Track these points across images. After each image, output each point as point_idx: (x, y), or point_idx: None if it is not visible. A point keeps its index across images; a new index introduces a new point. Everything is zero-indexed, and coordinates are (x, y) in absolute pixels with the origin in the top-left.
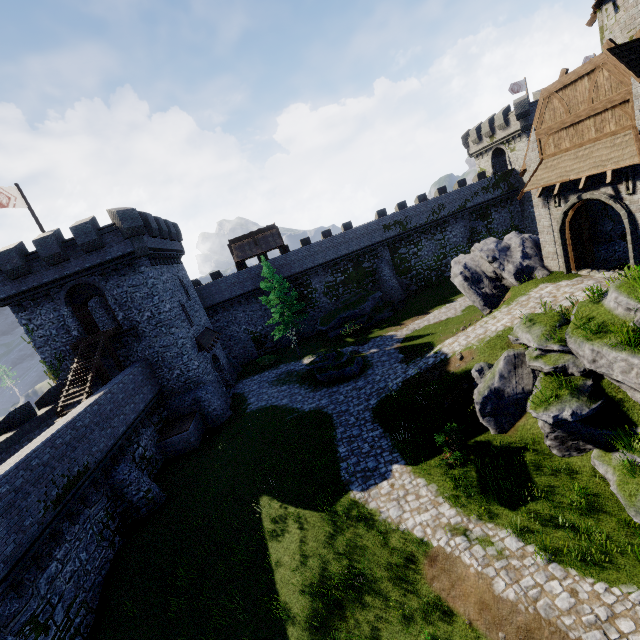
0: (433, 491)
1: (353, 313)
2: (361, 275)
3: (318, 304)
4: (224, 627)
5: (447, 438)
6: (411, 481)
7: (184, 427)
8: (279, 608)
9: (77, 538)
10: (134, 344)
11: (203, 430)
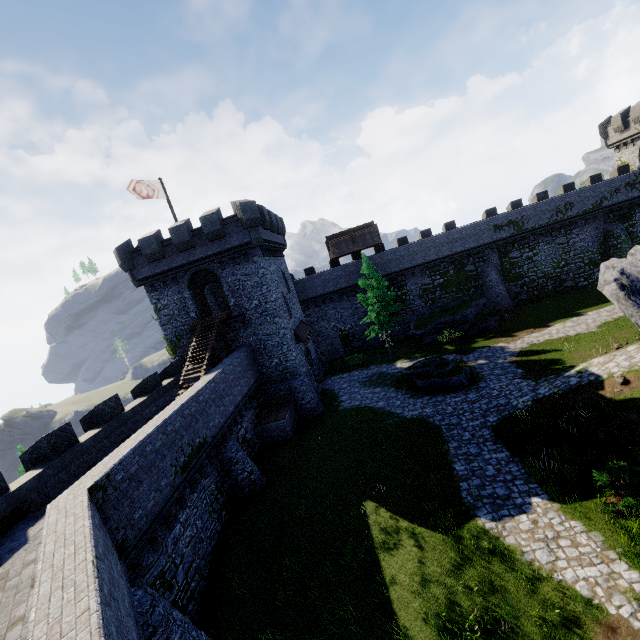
0: (598, 541)
1: (453, 319)
2: (462, 279)
3: (411, 307)
4: (334, 634)
5: (613, 478)
6: (562, 522)
7: (280, 415)
8: (398, 632)
9: (195, 505)
10: (241, 330)
11: (296, 421)
